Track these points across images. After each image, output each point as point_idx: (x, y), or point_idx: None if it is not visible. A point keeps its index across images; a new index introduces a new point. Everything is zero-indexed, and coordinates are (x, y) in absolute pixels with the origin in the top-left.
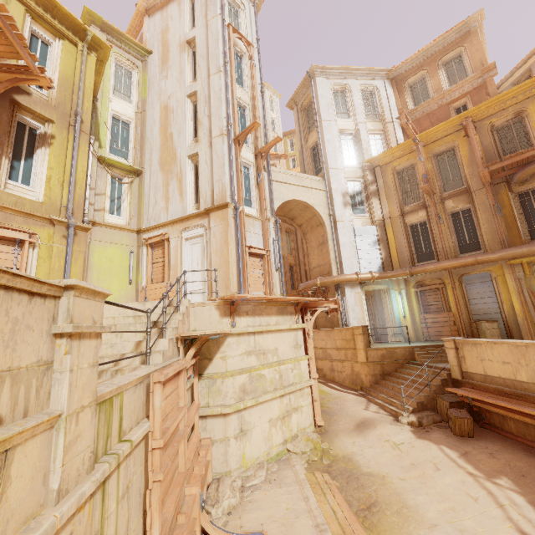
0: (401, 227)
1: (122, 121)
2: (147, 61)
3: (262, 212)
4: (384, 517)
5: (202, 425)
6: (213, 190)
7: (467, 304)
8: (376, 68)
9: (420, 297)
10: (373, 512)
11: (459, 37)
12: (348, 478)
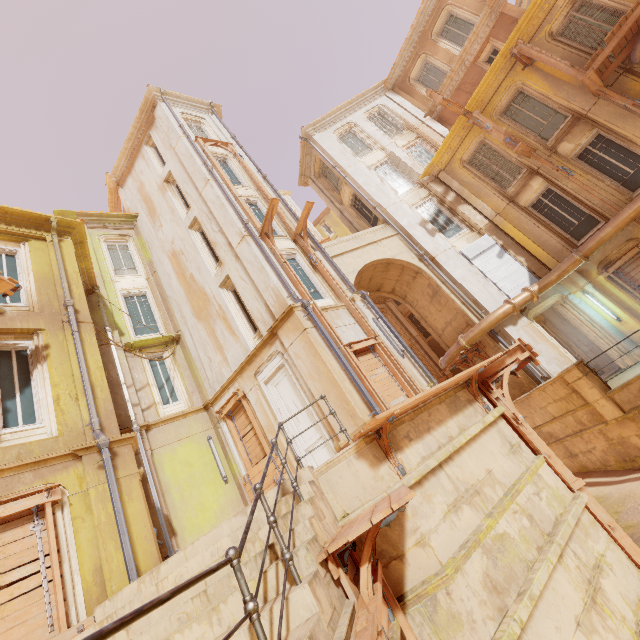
0: (521, 215)
1: (136, 296)
2: (137, 225)
3: (340, 296)
4: None
5: None
6: (266, 303)
7: None
8: (369, 89)
9: (619, 280)
10: None
11: (436, 1)
12: None
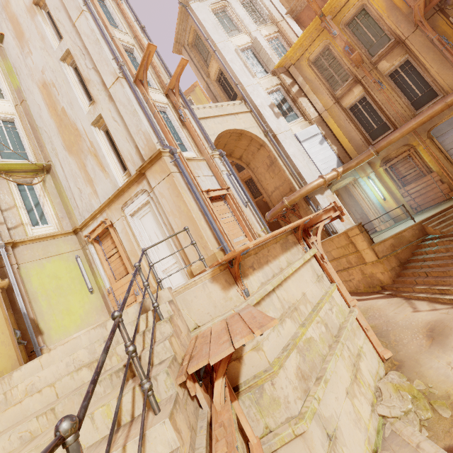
0: (341, 114)
1: (2, 121)
2: (2, 47)
3: (202, 151)
4: None
5: None
6: (136, 146)
7: (448, 157)
8: None
9: (391, 172)
10: None
11: None
12: None
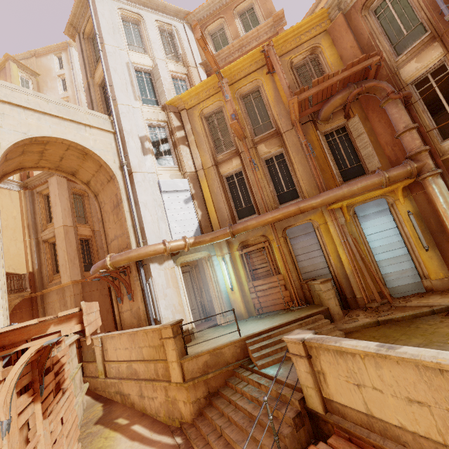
0: (216, 179)
1: None
2: None
3: None
4: None
5: None
6: None
7: (295, 262)
8: (172, 6)
9: (245, 260)
10: None
11: None
12: None
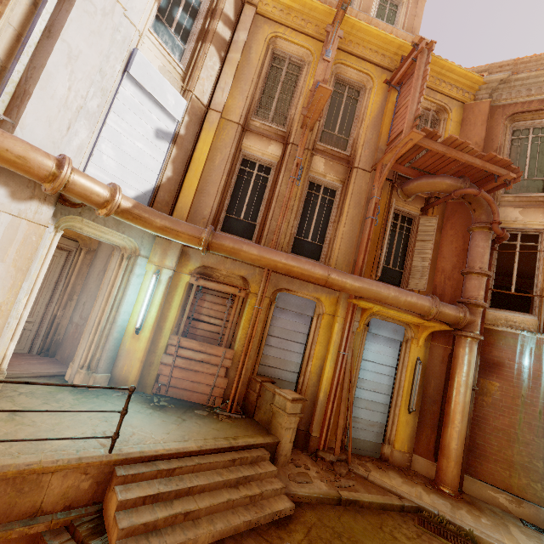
0: (231, 147)
1: None
2: None
3: None
4: None
5: None
6: None
7: (263, 343)
8: None
9: (193, 298)
10: None
11: None
12: None
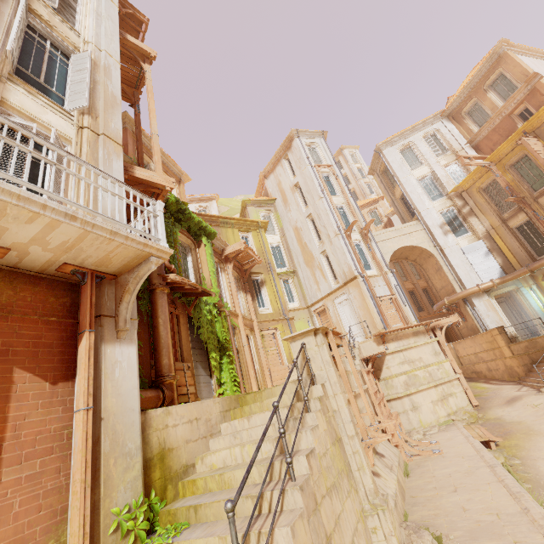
0: (507, 233)
1: (275, 246)
2: (275, 205)
3: (380, 270)
4: (514, 435)
5: (389, 405)
6: (343, 269)
7: None
8: (429, 118)
9: None
10: (507, 434)
11: (492, 64)
12: (493, 425)
